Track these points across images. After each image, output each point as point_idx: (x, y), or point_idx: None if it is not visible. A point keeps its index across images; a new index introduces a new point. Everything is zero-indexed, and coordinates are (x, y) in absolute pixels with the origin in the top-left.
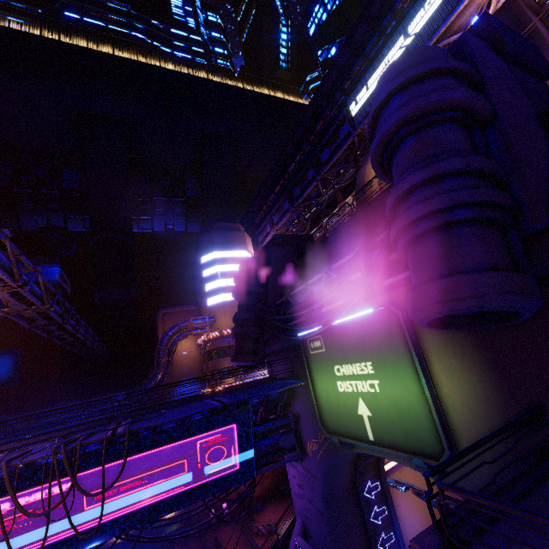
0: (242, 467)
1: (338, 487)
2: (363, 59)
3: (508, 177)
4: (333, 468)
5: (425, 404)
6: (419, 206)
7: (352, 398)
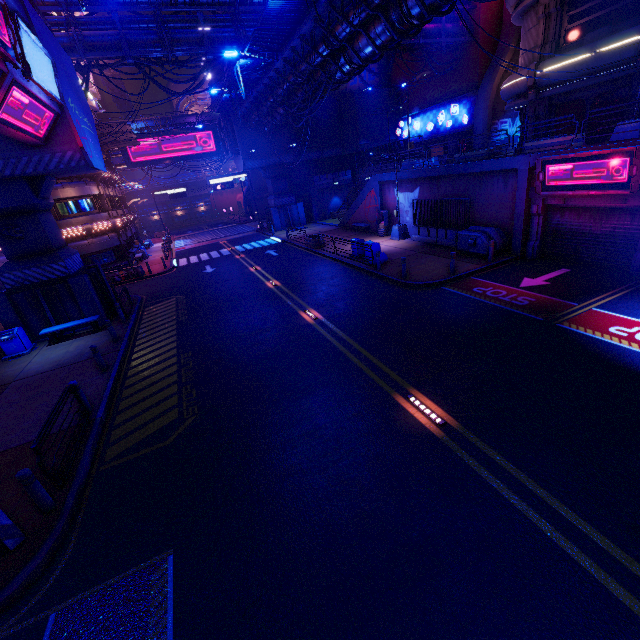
0: (216, 150)
1: None
2: None
3: None
4: None
5: None
6: None
7: None
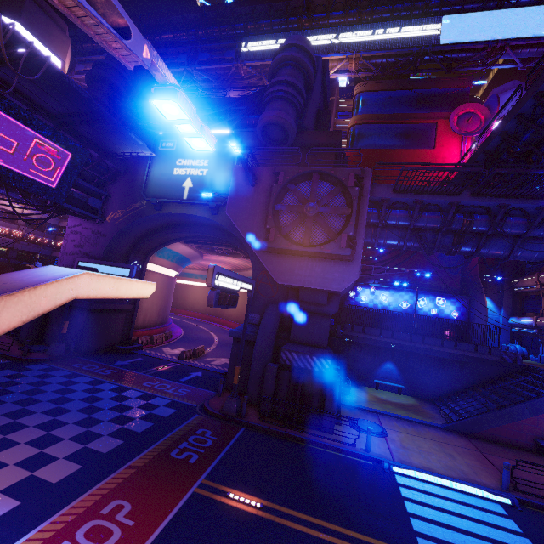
0: (57, 189)
1: (118, 250)
2: (269, 24)
3: (305, 108)
4: (125, 233)
5: (229, 181)
6: (284, 87)
7: (182, 178)
